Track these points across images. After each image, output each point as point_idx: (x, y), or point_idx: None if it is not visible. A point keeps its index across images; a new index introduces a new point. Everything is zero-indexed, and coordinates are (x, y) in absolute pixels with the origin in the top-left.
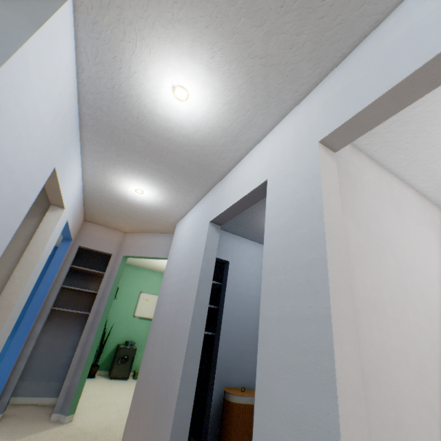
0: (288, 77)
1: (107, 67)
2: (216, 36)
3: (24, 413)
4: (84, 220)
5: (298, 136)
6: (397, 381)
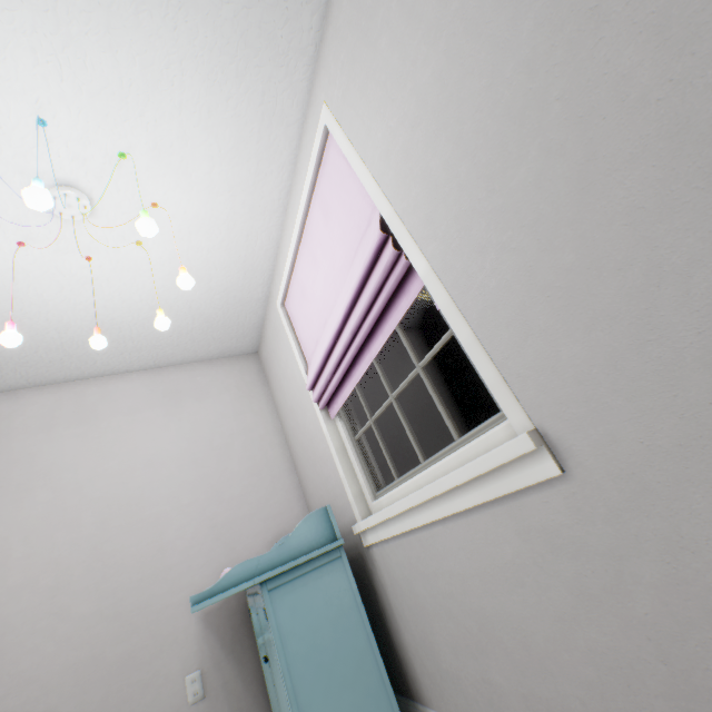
0: None
1: None
2: None
3: None
4: None
5: None
6: (6, 615)
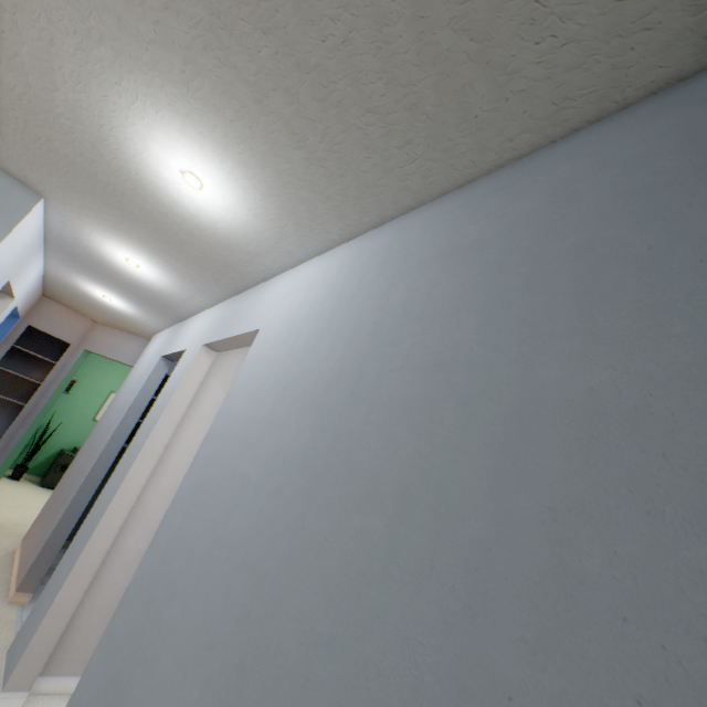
0: (208, 287)
1: (72, 229)
2: (151, 253)
3: None
4: (43, 294)
5: (207, 330)
6: None
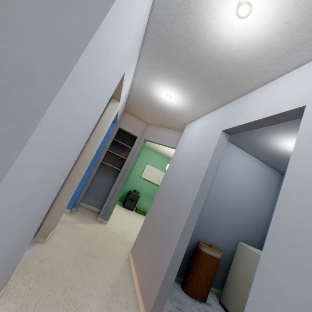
0: None
1: None
2: None
3: (85, 212)
4: (124, 110)
5: None
6: None
